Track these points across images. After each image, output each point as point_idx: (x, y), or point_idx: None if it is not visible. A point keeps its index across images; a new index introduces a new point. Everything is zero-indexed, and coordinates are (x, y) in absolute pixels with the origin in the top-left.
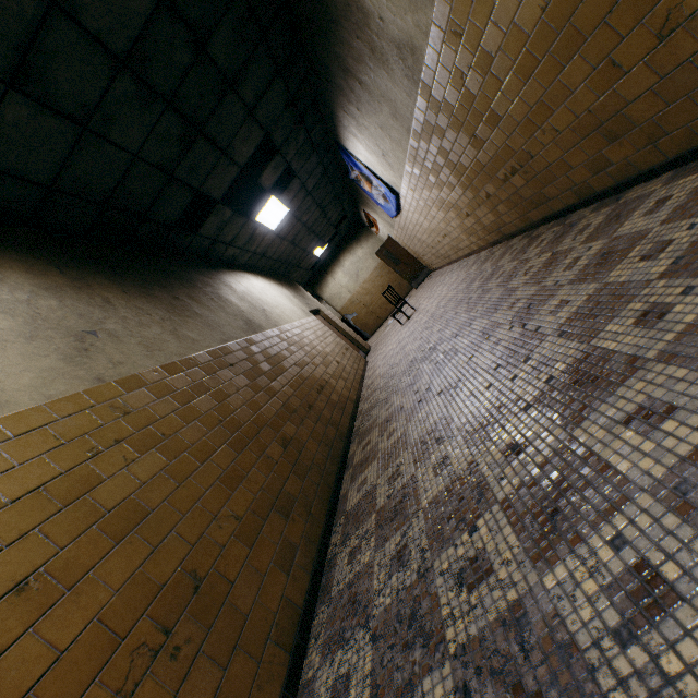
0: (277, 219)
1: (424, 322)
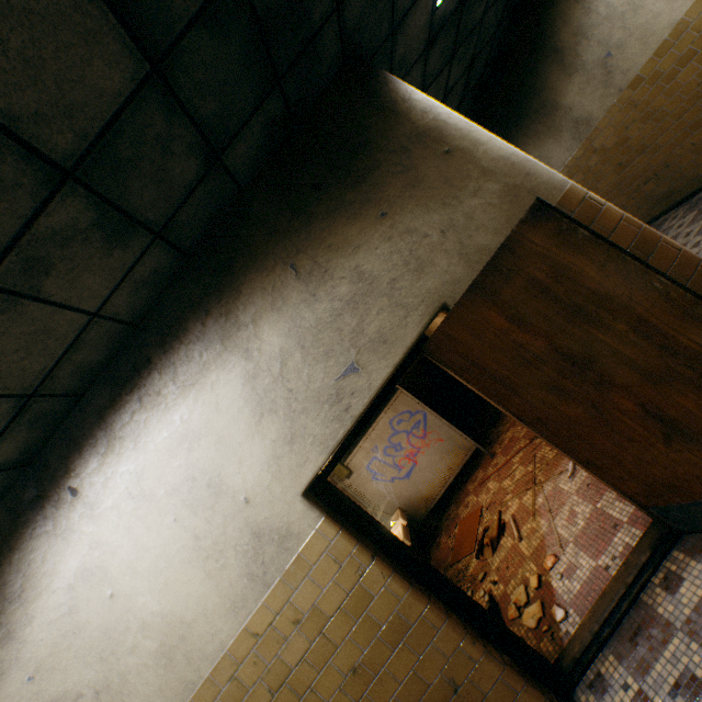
0: None
1: None
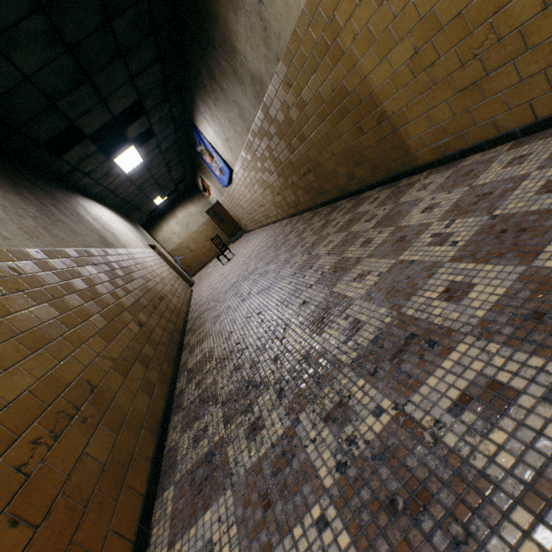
0: (132, 165)
1: (243, 261)
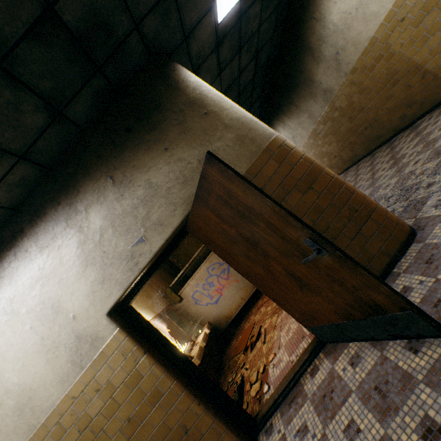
0: None
1: None
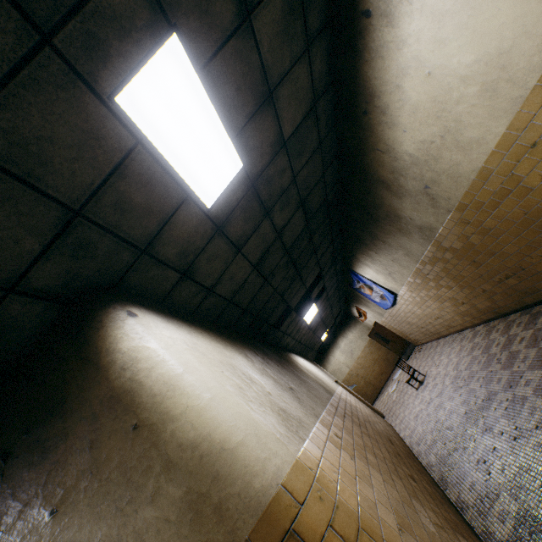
0: (311, 316)
1: (450, 382)
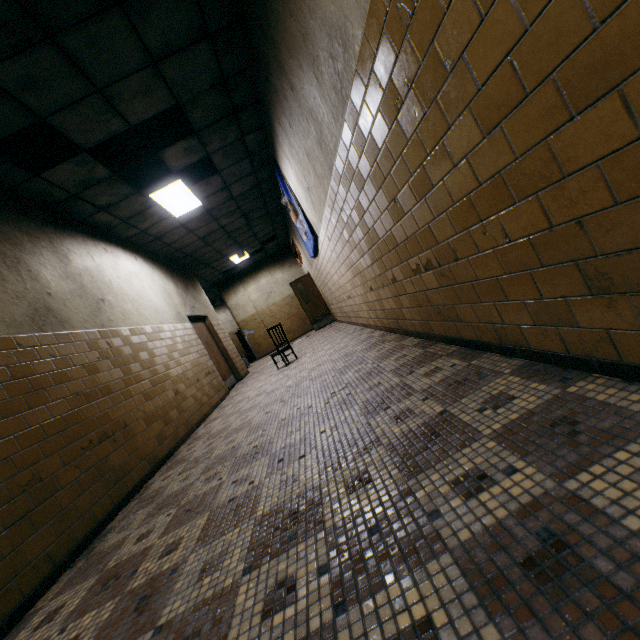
0: (184, 208)
1: (288, 385)
